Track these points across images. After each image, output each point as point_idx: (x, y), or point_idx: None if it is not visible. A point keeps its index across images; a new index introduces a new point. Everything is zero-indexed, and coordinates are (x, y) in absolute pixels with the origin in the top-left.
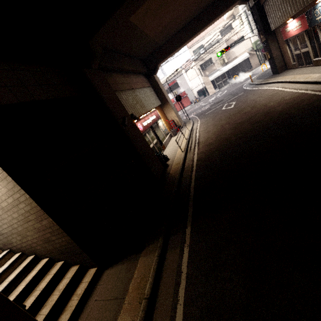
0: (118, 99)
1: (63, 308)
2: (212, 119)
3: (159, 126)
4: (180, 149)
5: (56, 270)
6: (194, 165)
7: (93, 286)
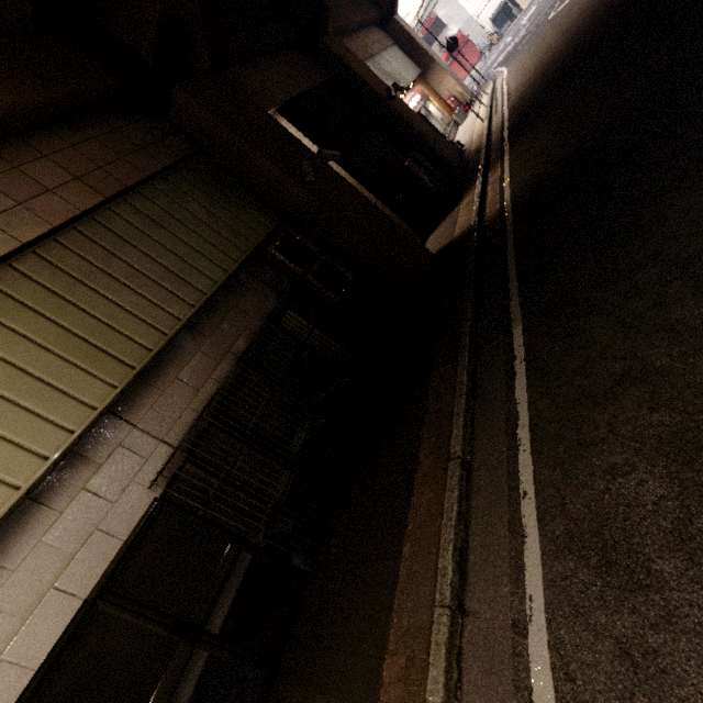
0: (369, 69)
1: None
2: (529, 48)
3: (431, 112)
4: (479, 118)
5: None
6: (504, 119)
7: None
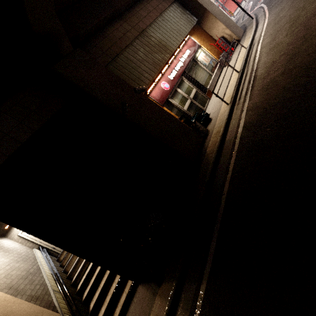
0: (113, 75)
1: (114, 310)
2: (290, 4)
3: (199, 61)
4: (223, 101)
5: (109, 272)
6: (237, 140)
7: (130, 298)
